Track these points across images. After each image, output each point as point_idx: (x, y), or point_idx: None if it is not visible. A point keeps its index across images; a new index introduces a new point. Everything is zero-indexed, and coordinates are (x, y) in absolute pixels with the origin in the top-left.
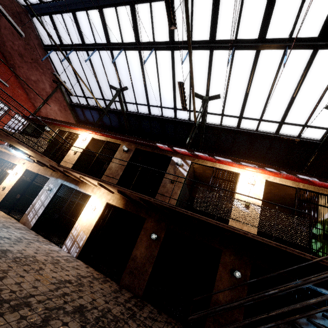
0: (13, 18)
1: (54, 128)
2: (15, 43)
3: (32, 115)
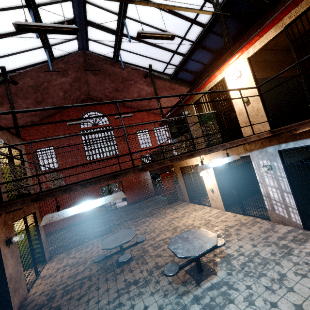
0: (89, 71)
1: (188, 107)
2: (107, 87)
3: (162, 118)
